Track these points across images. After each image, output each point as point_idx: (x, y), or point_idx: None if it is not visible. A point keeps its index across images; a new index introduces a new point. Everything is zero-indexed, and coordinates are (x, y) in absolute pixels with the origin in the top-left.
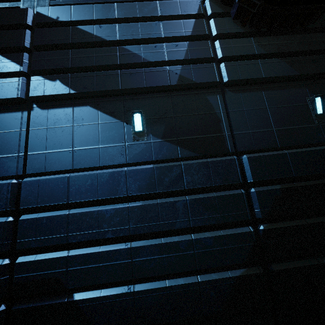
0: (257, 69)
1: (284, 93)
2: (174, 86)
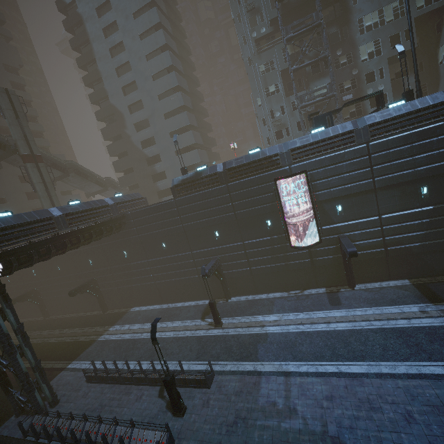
0: None
1: None
2: (443, 173)
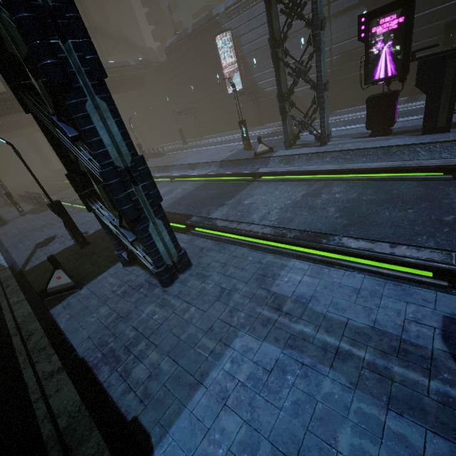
0: (342, 5)
1: (353, 12)
2: None
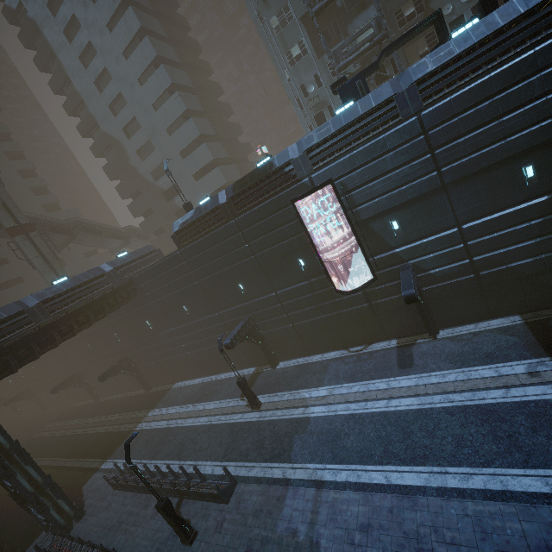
0: None
1: None
2: None
